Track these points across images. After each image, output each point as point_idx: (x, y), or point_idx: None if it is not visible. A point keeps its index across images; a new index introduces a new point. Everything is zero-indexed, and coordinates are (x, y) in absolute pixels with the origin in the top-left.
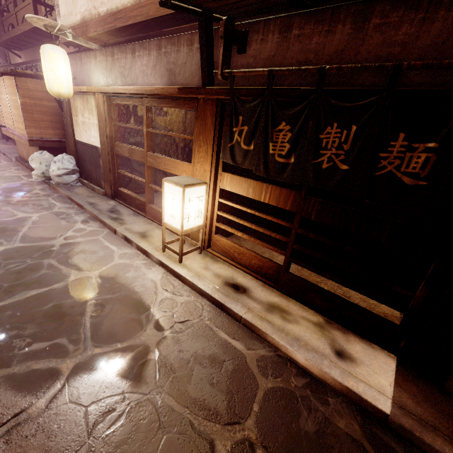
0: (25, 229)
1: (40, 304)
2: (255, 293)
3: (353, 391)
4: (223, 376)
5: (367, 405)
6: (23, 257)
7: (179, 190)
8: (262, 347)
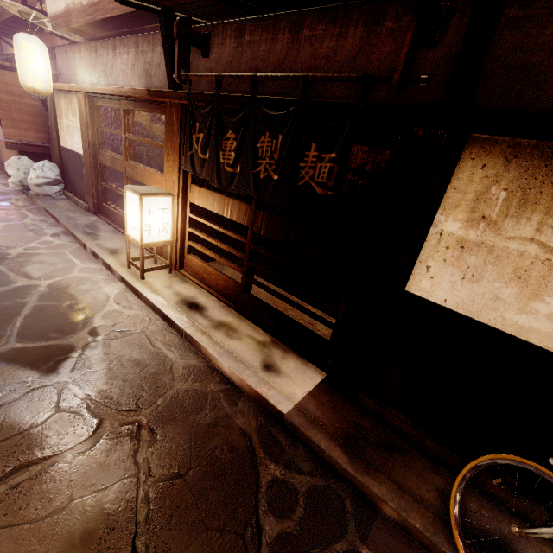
0: None
1: None
2: (210, 312)
3: (261, 394)
4: (140, 376)
5: (271, 408)
6: None
7: (137, 199)
8: (195, 358)
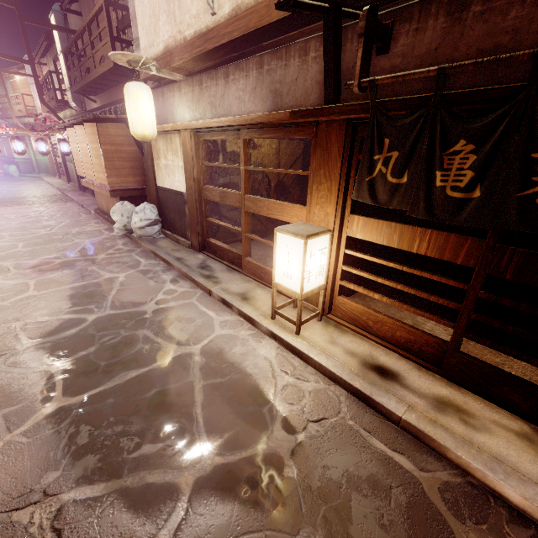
0: (114, 293)
1: (142, 389)
2: (410, 380)
3: None
4: (396, 514)
5: None
6: (116, 328)
7: (298, 243)
8: (441, 468)
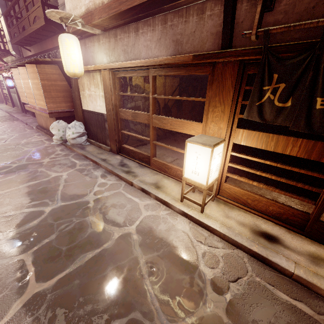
0: (61, 188)
1: (100, 268)
2: (287, 242)
3: None
4: None
5: None
6: (68, 217)
7: (206, 150)
8: None
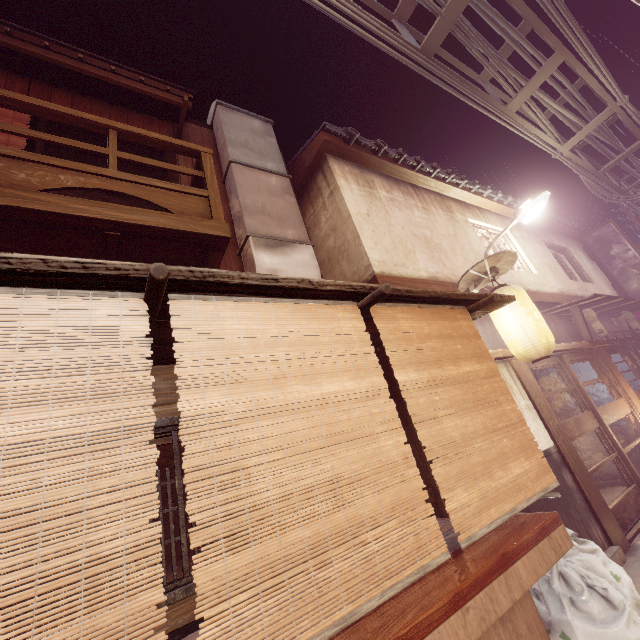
0: None
1: None
2: None
3: None
4: None
5: None
6: None
7: None
8: None
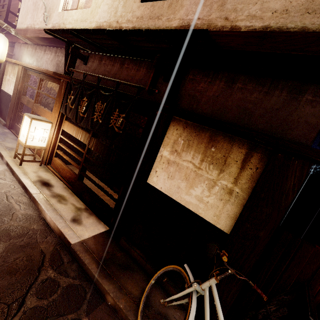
0: None
1: None
2: (55, 188)
3: (63, 232)
4: None
5: (66, 241)
6: None
7: (29, 120)
8: (32, 211)
